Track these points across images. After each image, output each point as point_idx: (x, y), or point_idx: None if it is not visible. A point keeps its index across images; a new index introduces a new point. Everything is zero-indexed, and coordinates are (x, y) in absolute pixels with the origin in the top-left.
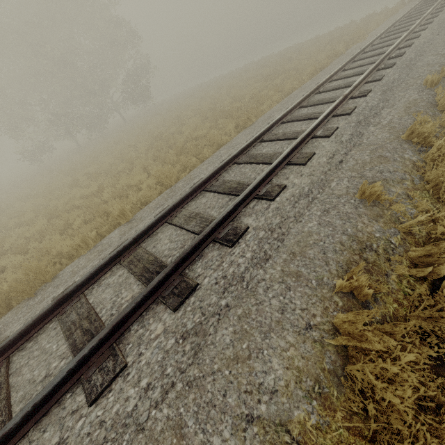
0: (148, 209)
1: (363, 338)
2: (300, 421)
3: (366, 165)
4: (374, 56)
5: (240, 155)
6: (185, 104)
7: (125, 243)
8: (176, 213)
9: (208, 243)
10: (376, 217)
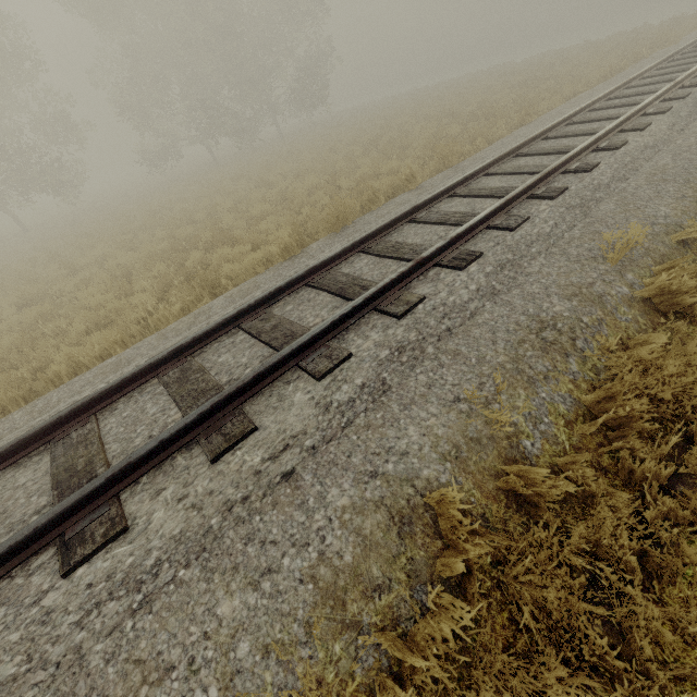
0: (436, 180)
1: None
2: (688, 226)
3: None
4: None
5: (548, 132)
6: (385, 115)
7: (458, 179)
8: (495, 168)
9: (561, 172)
10: None
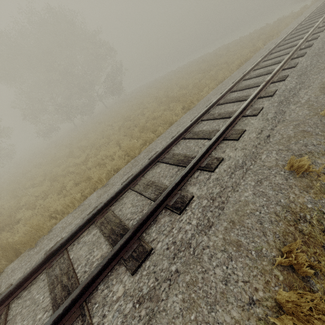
0: (118, 176)
1: (309, 323)
2: None
3: (291, 139)
4: (287, 48)
5: (185, 132)
6: (146, 93)
7: (98, 207)
8: (137, 181)
9: (161, 209)
10: (306, 188)
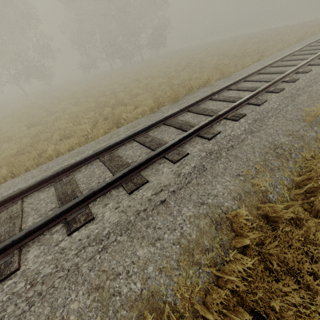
0: (219, 82)
1: None
2: None
3: None
4: None
5: (273, 64)
6: (192, 53)
7: (232, 82)
8: (248, 78)
9: (281, 81)
10: None
